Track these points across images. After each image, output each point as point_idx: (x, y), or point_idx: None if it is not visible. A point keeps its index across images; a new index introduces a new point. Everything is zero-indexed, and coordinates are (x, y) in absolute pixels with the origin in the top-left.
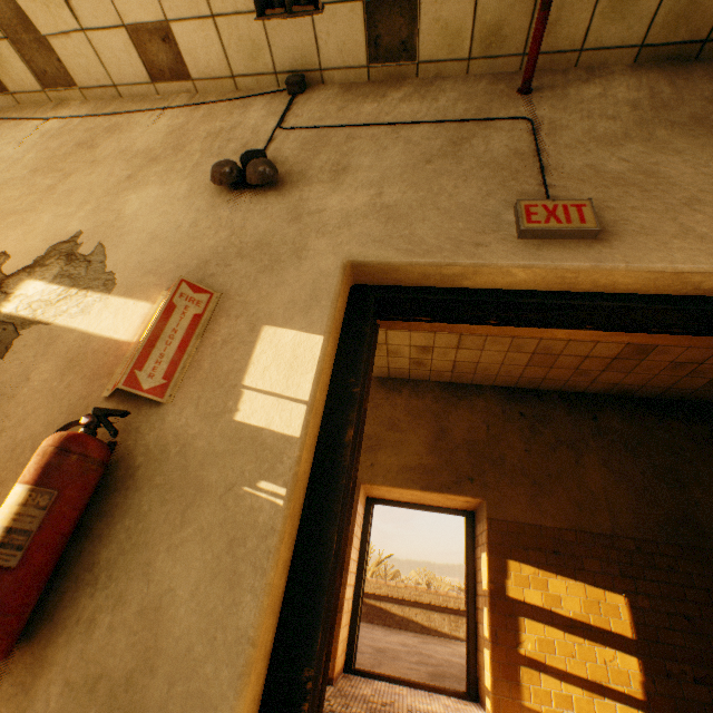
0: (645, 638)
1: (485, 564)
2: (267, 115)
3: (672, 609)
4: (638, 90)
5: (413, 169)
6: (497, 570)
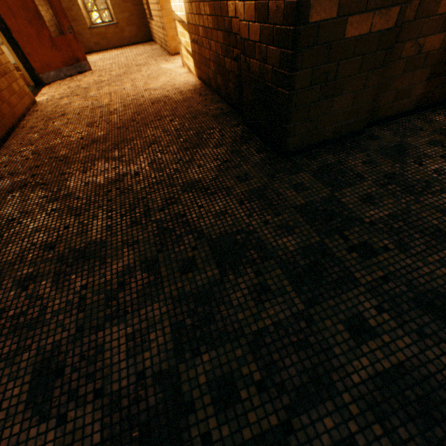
0: (188, 23)
1: None
2: None
3: (188, 1)
4: None
5: None
6: None
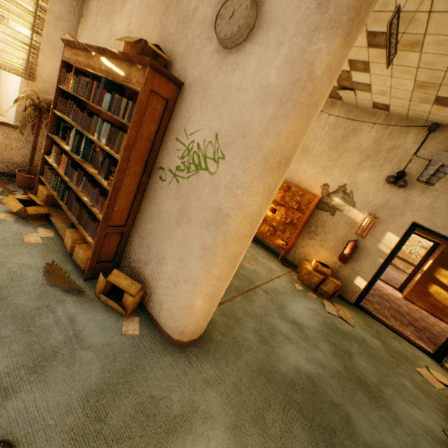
0: None
1: (429, 263)
2: (413, 143)
3: None
4: None
5: None
6: (432, 267)
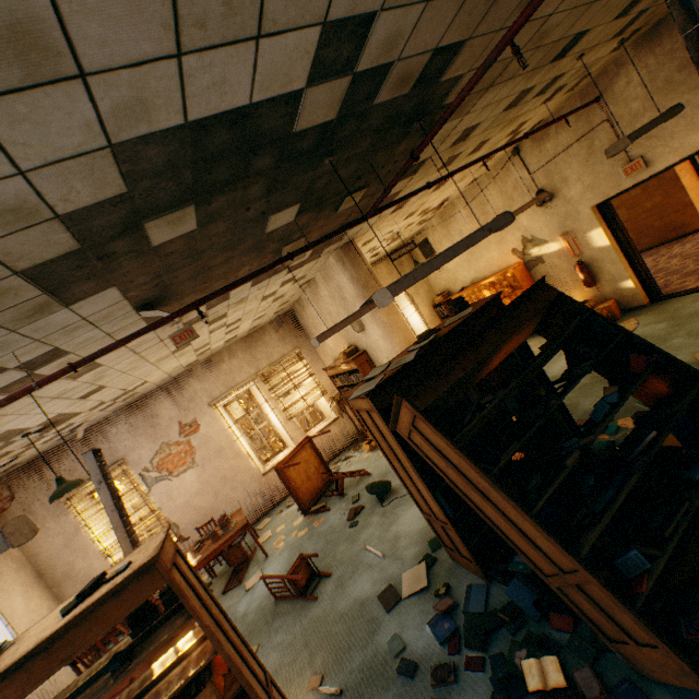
0: None
1: None
2: (519, 170)
3: None
4: (640, 71)
5: (584, 168)
6: None
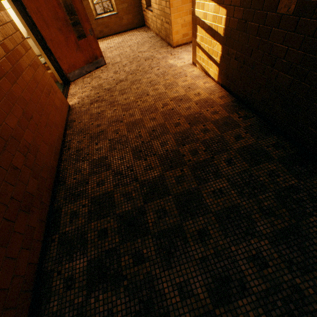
0: (226, 37)
1: None
2: None
3: (241, 18)
4: None
5: None
6: (193, 1)
